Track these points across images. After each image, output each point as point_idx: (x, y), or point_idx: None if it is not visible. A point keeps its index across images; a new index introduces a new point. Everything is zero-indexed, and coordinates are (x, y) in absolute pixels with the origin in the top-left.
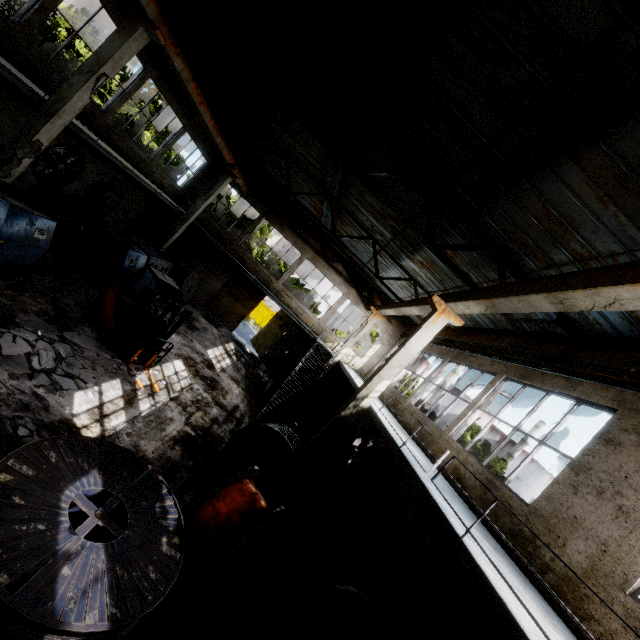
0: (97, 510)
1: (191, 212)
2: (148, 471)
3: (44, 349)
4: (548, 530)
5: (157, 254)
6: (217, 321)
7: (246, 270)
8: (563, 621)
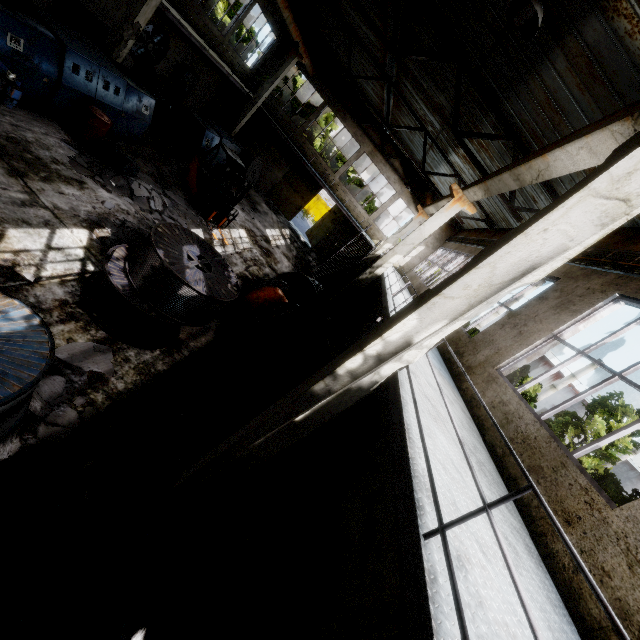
0: (198, 260)
1: (258, 96)
2: (221, 259)
3: (156, 197)
4: (473, 348)
5: (228, 137)
6: (277, 210)
7: (305, 160)
8: (455, 384)
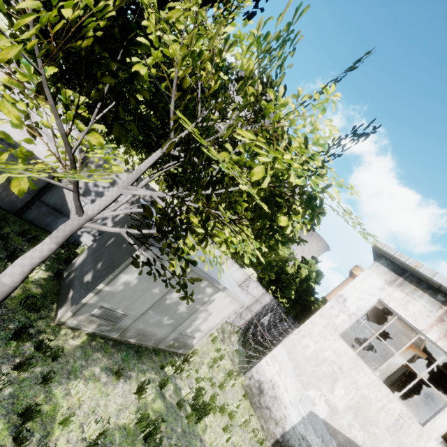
0: None
1: None
2: None
3: None
4: None
5: None
6: None
7: None
8: None
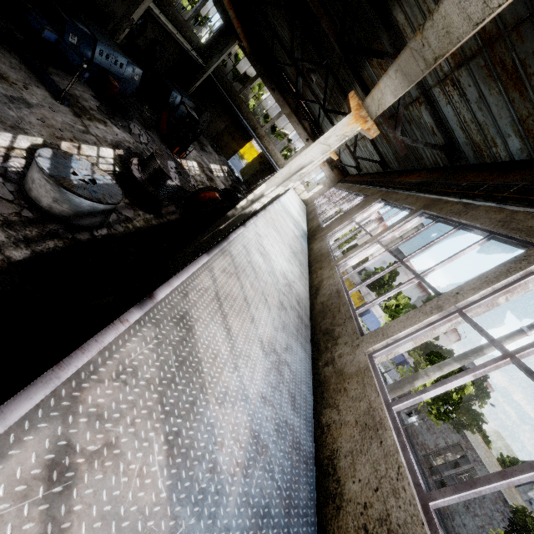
0: (175, 169)
1: (209, 67)
2: (186, 171)
3: (144, 134)
4: (321, 231)
5: (186, 96)
6: (219, 151)
7: (241, 116)
8: (307, 246)
